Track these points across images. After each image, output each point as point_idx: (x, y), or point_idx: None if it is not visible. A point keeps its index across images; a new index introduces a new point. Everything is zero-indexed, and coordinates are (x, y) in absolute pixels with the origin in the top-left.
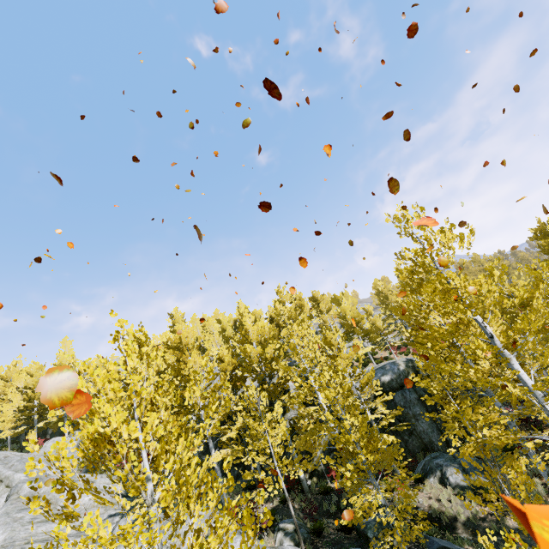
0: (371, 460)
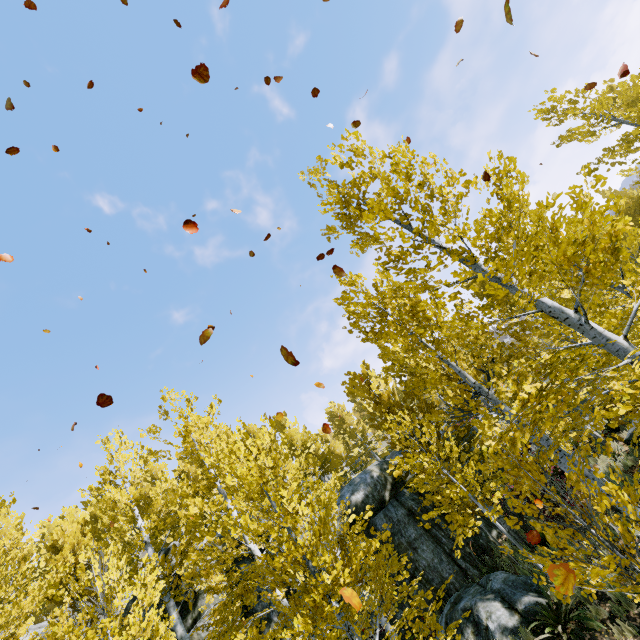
0: (347, 581)
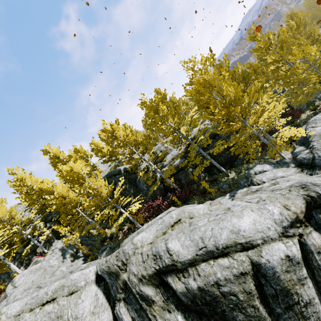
0: None
